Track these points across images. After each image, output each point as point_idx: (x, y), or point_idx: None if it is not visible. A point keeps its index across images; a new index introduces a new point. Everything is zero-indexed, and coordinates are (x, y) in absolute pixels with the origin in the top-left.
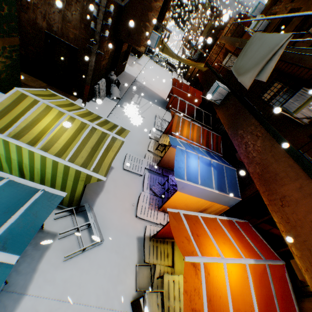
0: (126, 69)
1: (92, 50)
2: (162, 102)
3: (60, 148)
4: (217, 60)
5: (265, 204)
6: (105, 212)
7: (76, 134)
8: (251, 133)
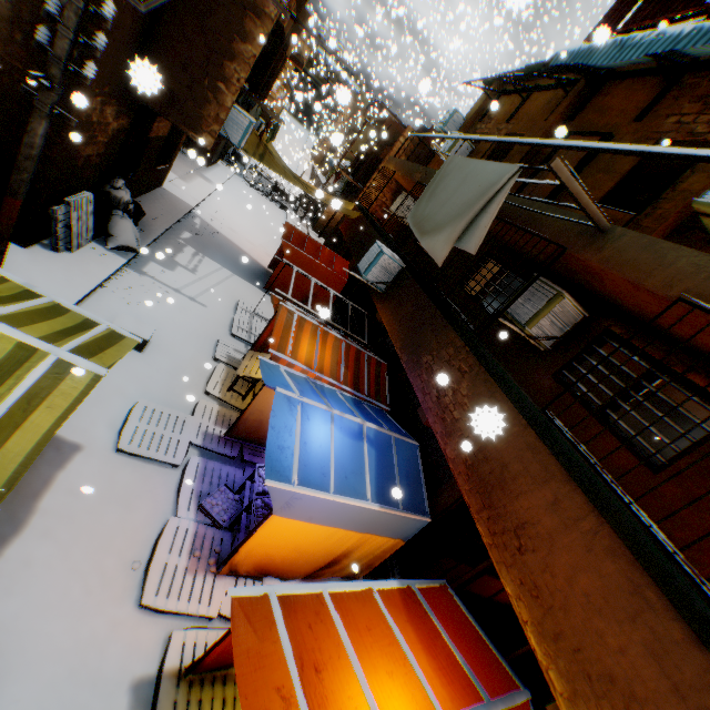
0: (170, 185)
1: (39, 103)
2: (256, 272)
3: None
4: (380, 201)
5: (486, 544)
6: (16, 612)
7: None
8: (449, 363)
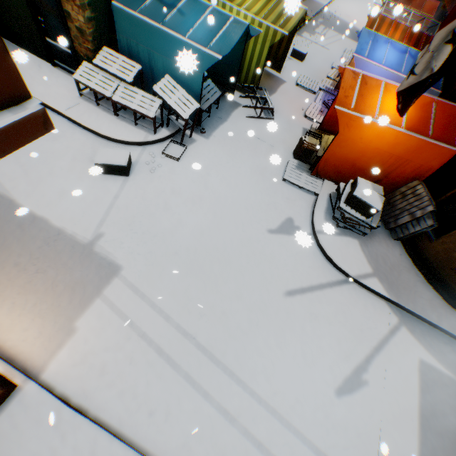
0: None
1: None
2: None
3: (256, 13)
4: None
5: None
6: (276, 106)
7: (267, 4)
8: None
